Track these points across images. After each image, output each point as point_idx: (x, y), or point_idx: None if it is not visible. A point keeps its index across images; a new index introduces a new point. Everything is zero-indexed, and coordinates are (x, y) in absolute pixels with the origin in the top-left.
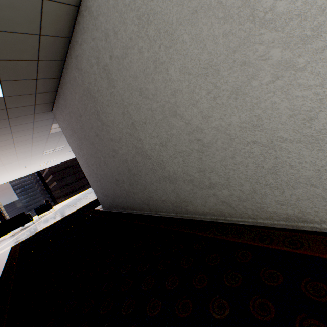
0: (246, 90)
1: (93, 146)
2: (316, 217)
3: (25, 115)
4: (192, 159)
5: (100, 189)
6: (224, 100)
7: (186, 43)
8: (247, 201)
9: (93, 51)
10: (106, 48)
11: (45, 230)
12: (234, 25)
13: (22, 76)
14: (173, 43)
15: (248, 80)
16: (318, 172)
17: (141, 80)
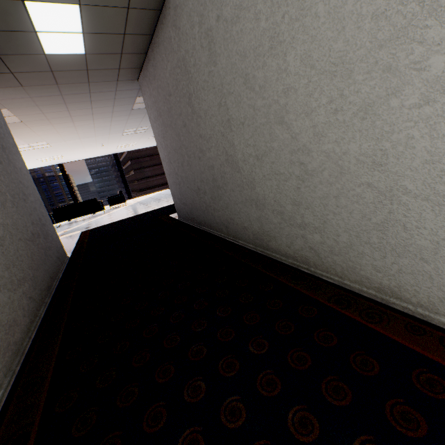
0: (379, 110)
1: (178, 138)
2: (413, 298)
3: (107, 81)
4: (289, 187)
5: (178, 194)
6: (346, 118)
7: (319, 18)
8: (339, 256)
9: (197, 4)
10: (214, 3)
11: (115, 224)
12: (392, 3)
13: (108, 28)
14: (302, 15)
15: (386, 95)
16: (435, 246)
17: (249, 62)
